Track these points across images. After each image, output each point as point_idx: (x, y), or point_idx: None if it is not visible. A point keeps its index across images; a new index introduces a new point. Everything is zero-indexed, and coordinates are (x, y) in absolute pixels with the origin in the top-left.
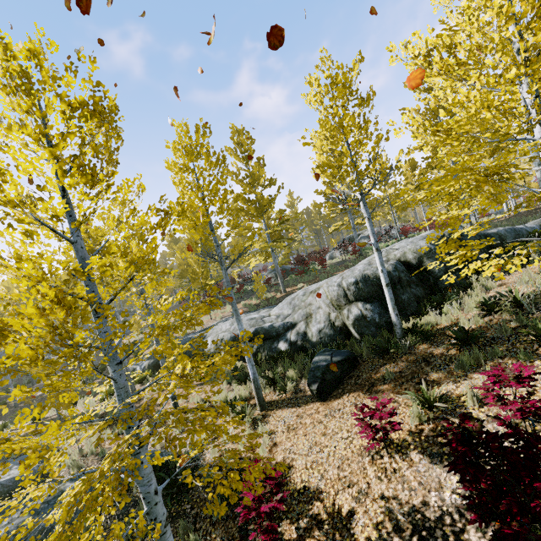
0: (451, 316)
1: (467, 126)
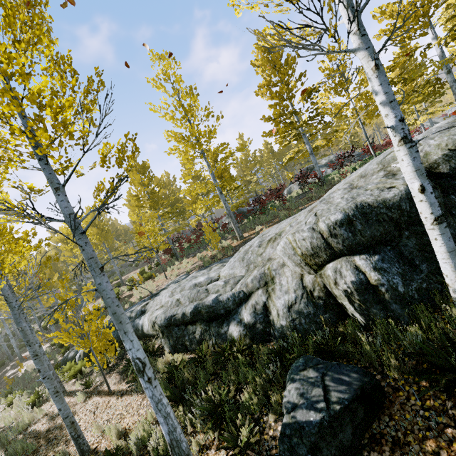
0: None
1: None
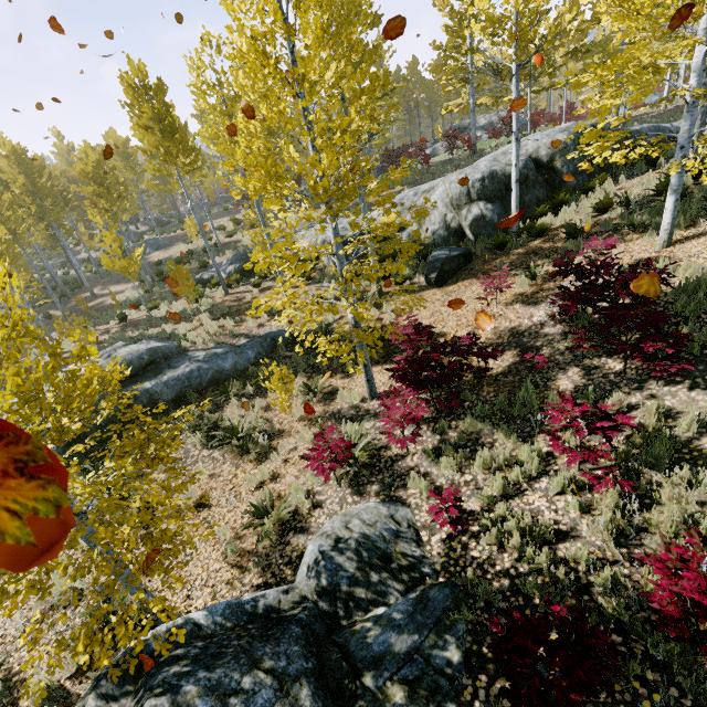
0: (566, 217)
1: (648, 9)
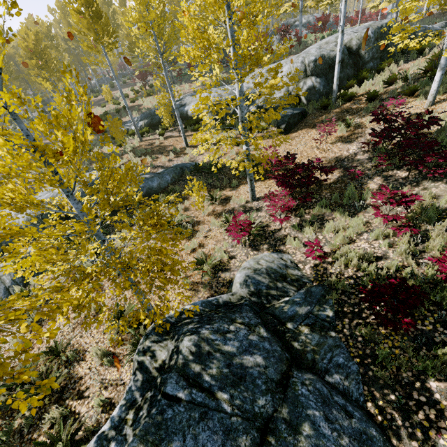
0: (367, 88)
1: None
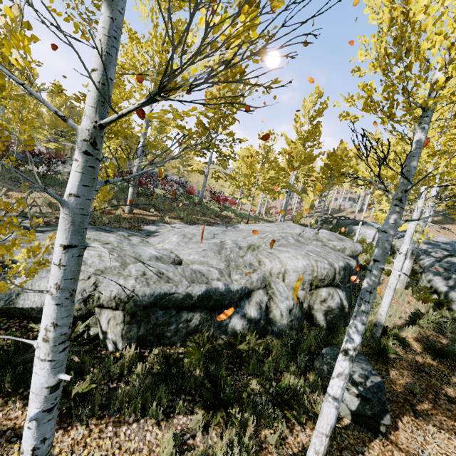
0: (392, 321)
1: None
